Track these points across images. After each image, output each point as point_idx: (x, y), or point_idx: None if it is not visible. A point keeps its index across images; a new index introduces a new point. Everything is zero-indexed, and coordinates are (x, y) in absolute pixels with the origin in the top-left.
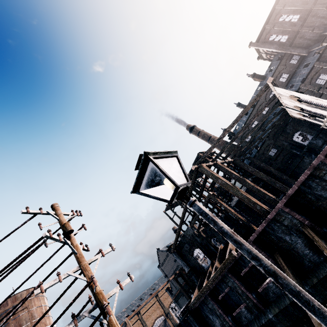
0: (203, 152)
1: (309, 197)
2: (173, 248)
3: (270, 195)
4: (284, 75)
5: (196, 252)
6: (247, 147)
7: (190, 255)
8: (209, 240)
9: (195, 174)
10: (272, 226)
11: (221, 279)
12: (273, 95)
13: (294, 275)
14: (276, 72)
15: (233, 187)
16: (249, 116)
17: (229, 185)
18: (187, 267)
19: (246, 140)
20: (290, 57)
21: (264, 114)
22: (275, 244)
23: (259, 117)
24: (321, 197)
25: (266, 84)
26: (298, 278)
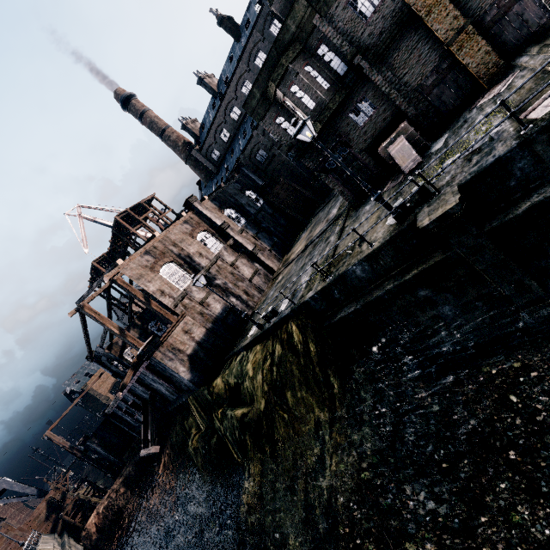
0: (125, 211)
1: (146, 382)
2: (90, 359)
3: (172, 321)
4: (262, 55)
5: (115, 362)
6: (215, 171)
7: (110, 364)
8: (145, 328)
9: (81, 312)
10: (134, 388)
11: (119, 403)
12: (151, 237)
13: (145, 417)
14: (250, 42)
15: (120, 335)
16: (215, 117)
17: (115, 332)
18: (110, 372)
19: (214, 158)
20: (271, 18)
21: (236, 122)
22: (140, 396)
23: (229, 124)
24: (152, 384)
25: (114, 264)
26: (147, 419)
